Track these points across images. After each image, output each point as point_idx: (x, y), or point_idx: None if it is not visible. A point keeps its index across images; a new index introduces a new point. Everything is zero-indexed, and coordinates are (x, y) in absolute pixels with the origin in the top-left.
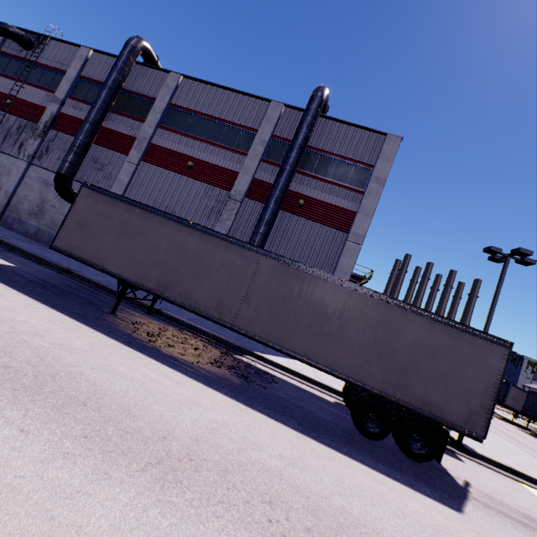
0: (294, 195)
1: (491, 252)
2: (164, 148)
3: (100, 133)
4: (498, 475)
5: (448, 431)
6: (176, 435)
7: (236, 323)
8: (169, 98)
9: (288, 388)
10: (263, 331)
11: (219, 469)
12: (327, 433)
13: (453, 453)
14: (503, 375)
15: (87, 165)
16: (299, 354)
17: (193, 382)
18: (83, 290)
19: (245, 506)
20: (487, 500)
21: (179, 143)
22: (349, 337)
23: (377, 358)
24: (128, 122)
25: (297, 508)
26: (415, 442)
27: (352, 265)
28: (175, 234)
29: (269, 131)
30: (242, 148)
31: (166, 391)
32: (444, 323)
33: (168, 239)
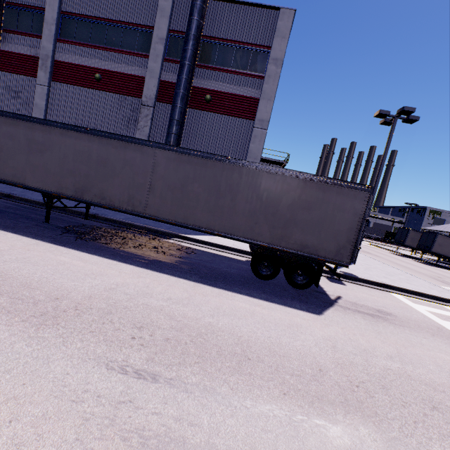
0: (200, 91)
1: (381, 116)
2: (69, 63)
3: (3, 58)
4: (372, 290)
5: (323, 264)
6: (70, 296)
7: (147, 212)
8: (57, 5)
9: (204, 256)
10: (171, 214)
11: (102, 313)
12: (225, 280)
13: (339, 281)
14: (364, 214)
15: (2, 95)
16: (202, 227)
17: (108, 261)
18: (22, 209)
19: (114, 332)
20: (350, 305)
21: (81, 56)
22: (240, 206)
23: (265, 219)
24: (26, 40)
25: (165, 328)
26: (299, 276)
27: (261, 149)
28: (77, 143)
29: (165, 26)
30: (143, 49)
31: (76, 269)
32: (316, 180)
33: (72, 149)
